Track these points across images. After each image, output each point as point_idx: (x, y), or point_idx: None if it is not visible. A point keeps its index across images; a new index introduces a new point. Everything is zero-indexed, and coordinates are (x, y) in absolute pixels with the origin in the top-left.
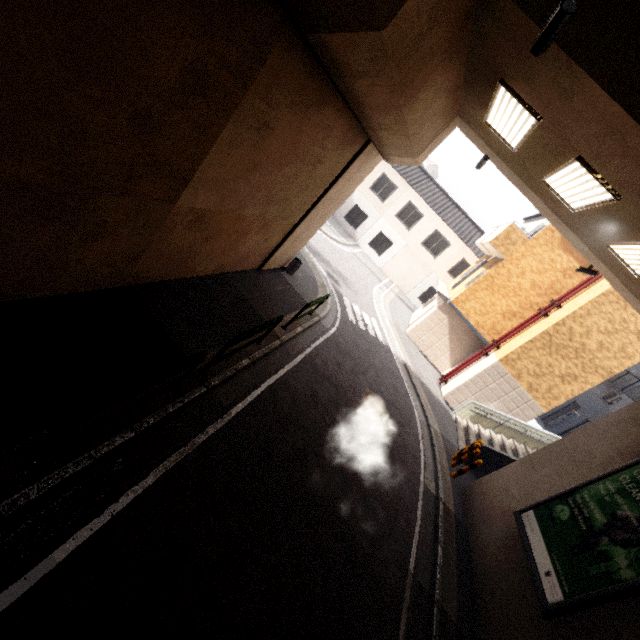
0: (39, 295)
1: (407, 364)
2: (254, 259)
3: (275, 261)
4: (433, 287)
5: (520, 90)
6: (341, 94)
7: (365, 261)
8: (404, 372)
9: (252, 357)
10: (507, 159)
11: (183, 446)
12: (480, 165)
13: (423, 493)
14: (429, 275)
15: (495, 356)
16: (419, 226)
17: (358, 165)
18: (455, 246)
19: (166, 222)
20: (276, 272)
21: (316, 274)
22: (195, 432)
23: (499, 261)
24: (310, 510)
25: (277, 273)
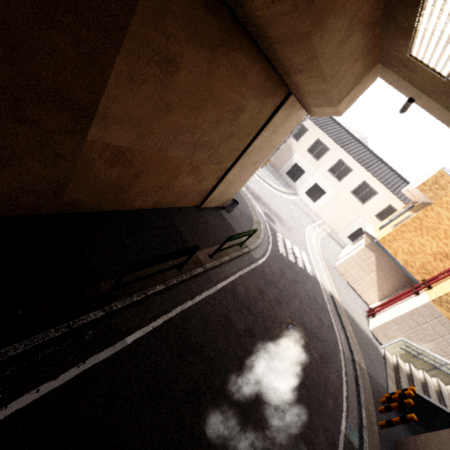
0: None
1: (334, 295)
2: (193, 198)
3: (214, 201)
4: (362, 228)
5: None
6: (246, 30)
7: (302, 206)
8: (330, 303)
9: (168, 282)
10: (437, 94)
11: (53, 378)
12: (404, 108)
13: (343, 447)
14: (358, 218)
15: (426, 296)
16: (348, 178)
17: (282, 117)
18: (382, 194)
19: (82, 156)
20: (215, 210)
21: (254, 213)
22: (75, 361)
23: (427, 205)
24: None
25: (216, 211)
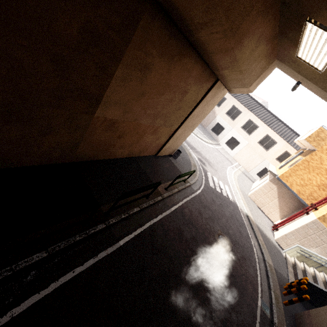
0: (19, 165)
1: (248, 215)
2: (152, 149)
3: (165, 151)
4: (266, 168)
5: (325, 20)
6: (193, 46)
7: (223, 153)
8: (246, 220)
9: (141, 206)
10: (315, 80)
11: (80, 265)
12: (294, 88)
13: (260, 316)
14: (263, 161)
15: (314, 215)
16: (256, 132)
17: (212, 95)
18: (280, 143)
19: (90, 126)
20: (166, 157)
21: (191, 159)
22: (91, 255)
23: (312, 151)
24: (166, 324)
25: (166, 158)
